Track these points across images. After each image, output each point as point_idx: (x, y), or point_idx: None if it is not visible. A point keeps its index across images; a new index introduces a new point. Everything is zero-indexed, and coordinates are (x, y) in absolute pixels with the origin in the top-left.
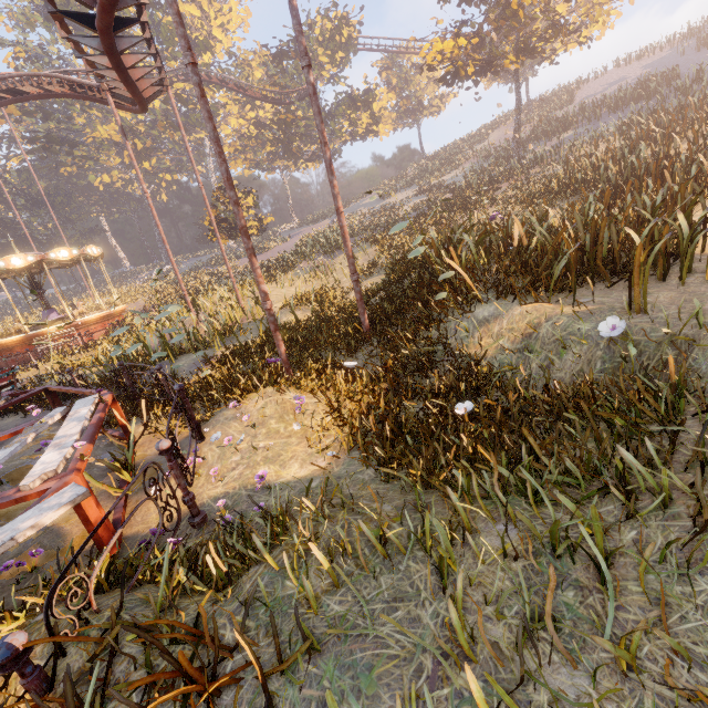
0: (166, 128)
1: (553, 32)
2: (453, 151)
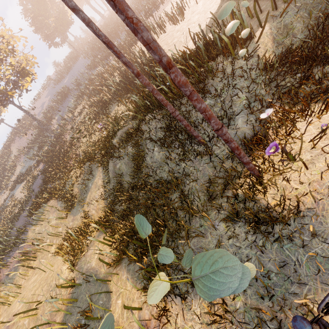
0: None
1: (21, 75)
2: None
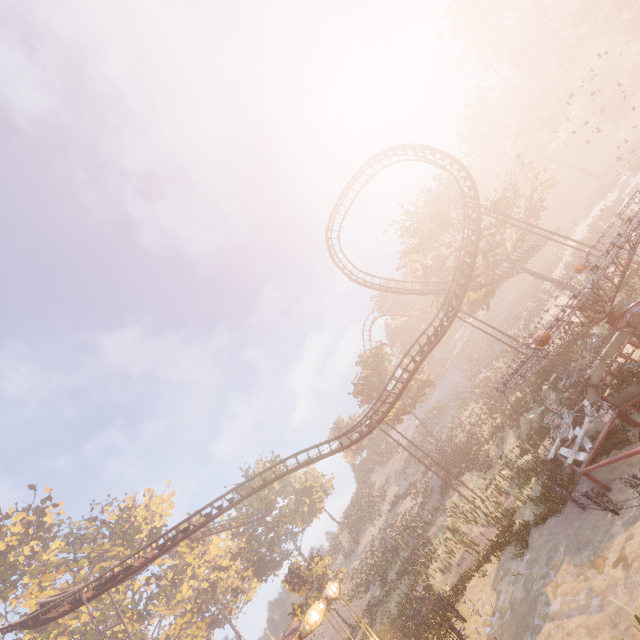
0: (116, 634)
1: (425, 386)
2: (362, 500)
